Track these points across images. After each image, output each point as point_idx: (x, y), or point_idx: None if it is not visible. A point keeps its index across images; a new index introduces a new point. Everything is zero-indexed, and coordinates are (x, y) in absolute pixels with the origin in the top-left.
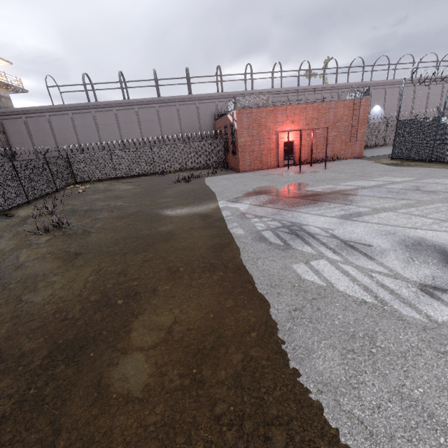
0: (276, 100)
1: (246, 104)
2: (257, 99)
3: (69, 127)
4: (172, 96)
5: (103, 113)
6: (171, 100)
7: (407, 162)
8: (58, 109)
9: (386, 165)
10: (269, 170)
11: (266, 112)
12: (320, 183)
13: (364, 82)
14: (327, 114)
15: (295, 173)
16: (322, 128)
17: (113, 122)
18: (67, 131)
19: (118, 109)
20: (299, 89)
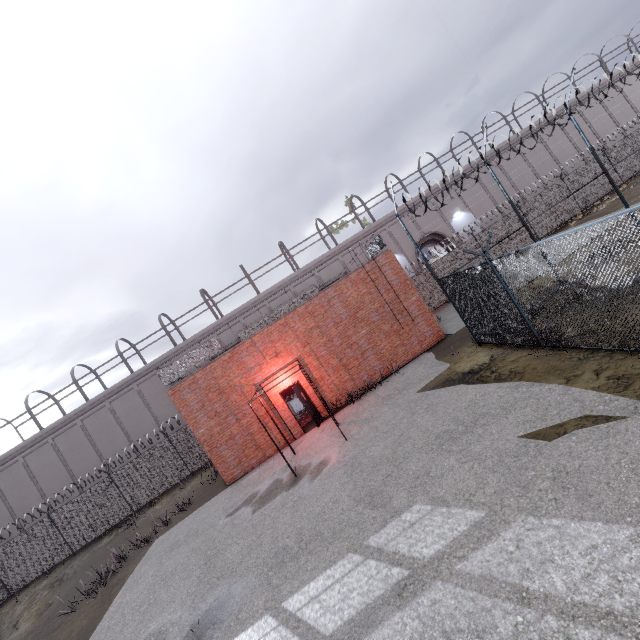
0: (300, 288)
1: (180, 374)
2: (195, 355)
3: (24, 477)
4: (150, 363)
5: (65, 434)
6: (151, 368)
7: (501, 355)
8: (2, 462)
9: (457, 389)
10: (267, 466)
11: (221, 366)
12: (259, 596)
13: (414, 198)
14: (332, 310)
15: (285, 484)
16: (336, 335)
17: (83, 439)
18: (23, 486)
19: (84, 418)
20: (324, 257)
